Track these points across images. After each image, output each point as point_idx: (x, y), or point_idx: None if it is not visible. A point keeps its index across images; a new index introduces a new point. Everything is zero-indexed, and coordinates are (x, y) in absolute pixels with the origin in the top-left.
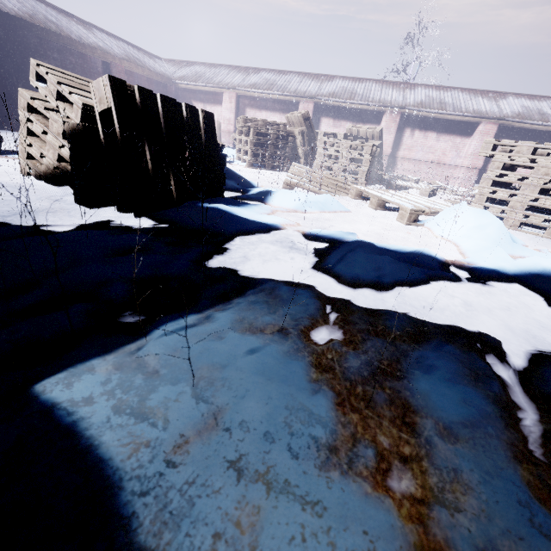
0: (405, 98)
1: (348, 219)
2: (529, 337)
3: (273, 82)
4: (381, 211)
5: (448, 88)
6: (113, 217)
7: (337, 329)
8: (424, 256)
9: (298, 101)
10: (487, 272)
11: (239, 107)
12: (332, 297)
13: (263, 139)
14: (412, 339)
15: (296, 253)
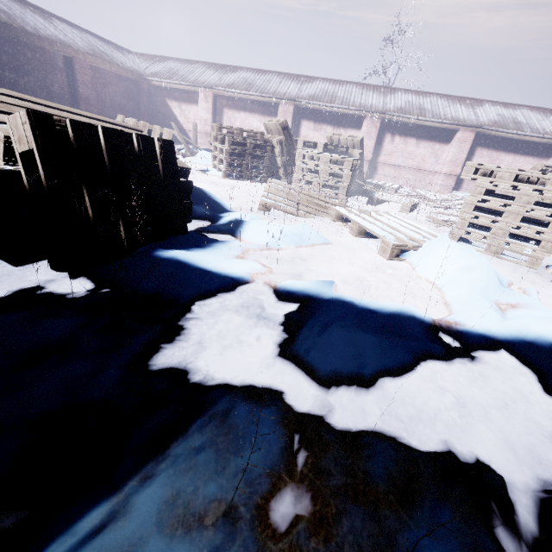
0: (386, 103)
1: (327, 251)
2: (532, 453)
3: (251, 82)
4: (362, 238)
5: (428, 93)
6: (44, 277)
7: (306, 489)
8: (409, 320)
9: (277, 102)
10: (477, 339)
11: (217, 107)
12: (302, 416)
13: (240, 148)
14: (400, 498)
15: (265, 321)
